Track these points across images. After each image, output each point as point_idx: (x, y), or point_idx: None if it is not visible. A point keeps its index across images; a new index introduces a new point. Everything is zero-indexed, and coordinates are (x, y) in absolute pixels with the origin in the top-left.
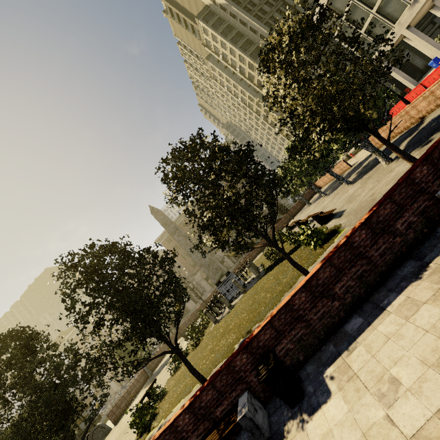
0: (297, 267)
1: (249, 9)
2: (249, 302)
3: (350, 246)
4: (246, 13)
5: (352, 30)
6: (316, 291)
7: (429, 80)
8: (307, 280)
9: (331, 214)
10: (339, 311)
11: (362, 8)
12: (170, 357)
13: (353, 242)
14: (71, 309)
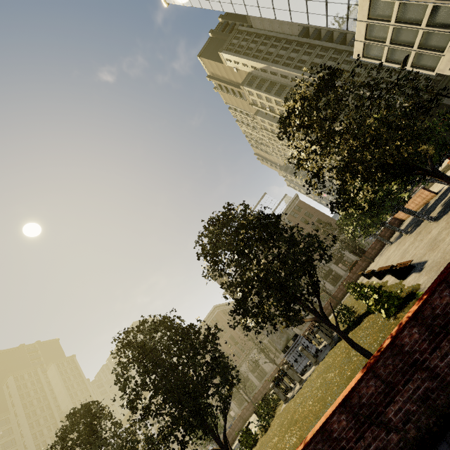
0: (359, 351)
1: (288, 63)
2: (318, 383)
3: (398, 350)
4: (285, 68)
5: (401, 50)
6: (360, 413)
7: None
8: (345, 396)
9: (409, 266)
10: (401, 449)
11: (407, 28)
12: (239, 440)
13: (401, 344)
14: (125, 390)
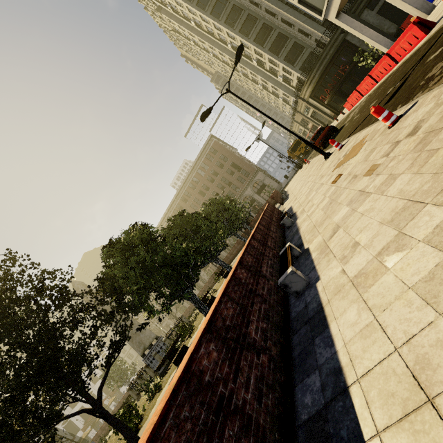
0: None
1: None
2: None
3: None
4: None
5: None
6: None
7: (376, 72)
8: None
9: (180, 356)
10: None
11: None
12: None
13: None
14: None
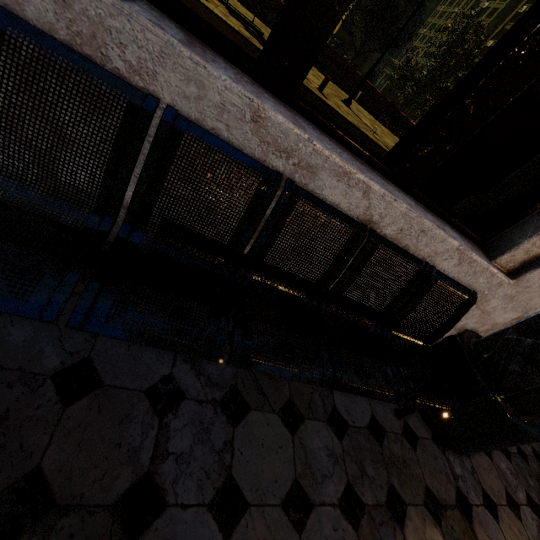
0: None
1: None
2: None
3: None
4: None
5: None
6: None
7: None
8: None
9: None
10: None
11: None
12: None
13: None
14: None
